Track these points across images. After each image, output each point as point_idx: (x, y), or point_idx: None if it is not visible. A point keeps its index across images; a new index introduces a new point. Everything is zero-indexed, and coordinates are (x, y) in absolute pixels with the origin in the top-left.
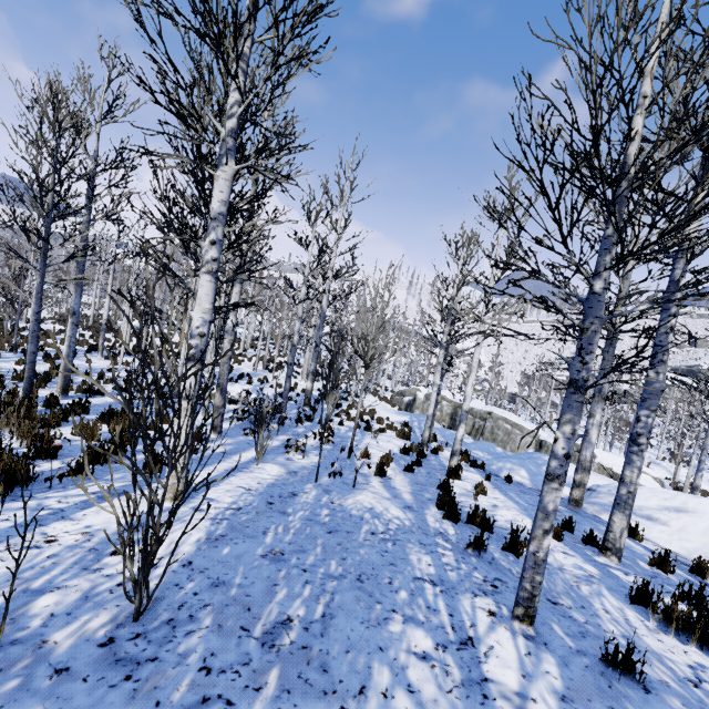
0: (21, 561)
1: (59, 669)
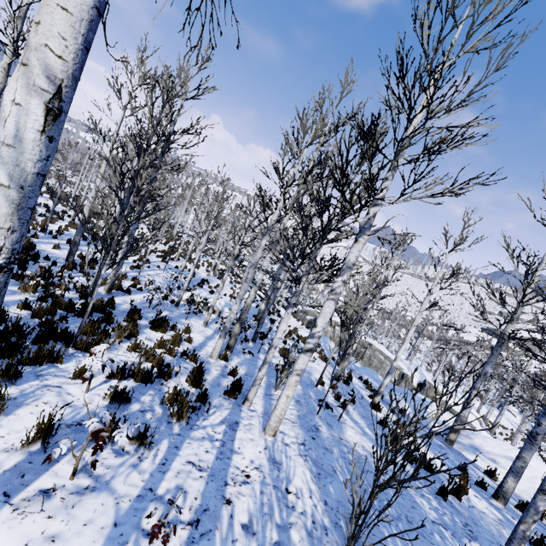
0: None
1: None
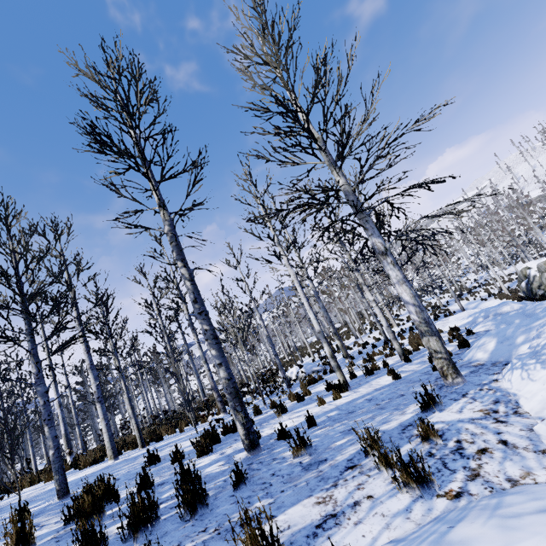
0: None
1: None
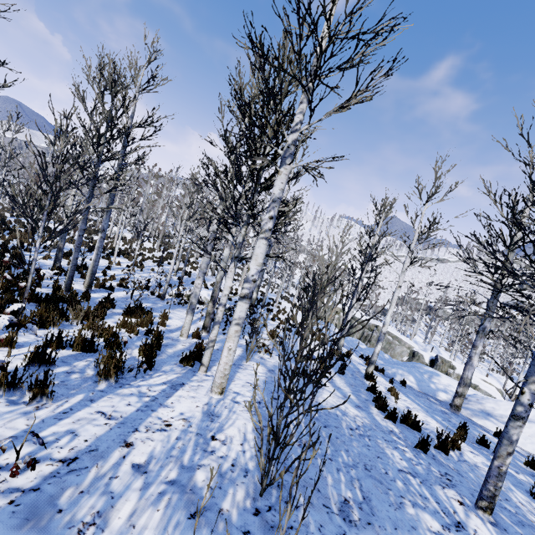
0: (315, 485)
1: (244, 532)
